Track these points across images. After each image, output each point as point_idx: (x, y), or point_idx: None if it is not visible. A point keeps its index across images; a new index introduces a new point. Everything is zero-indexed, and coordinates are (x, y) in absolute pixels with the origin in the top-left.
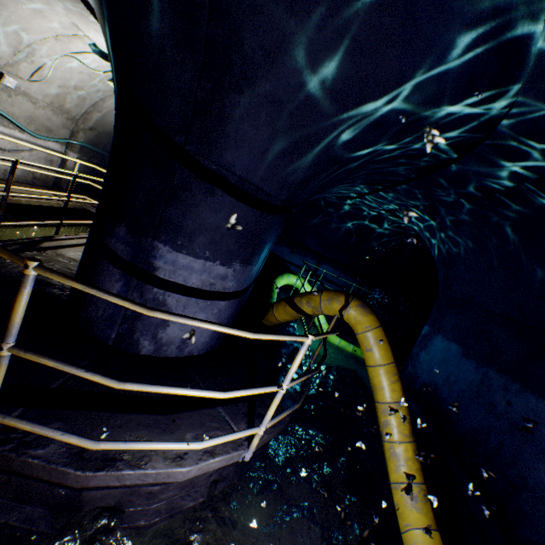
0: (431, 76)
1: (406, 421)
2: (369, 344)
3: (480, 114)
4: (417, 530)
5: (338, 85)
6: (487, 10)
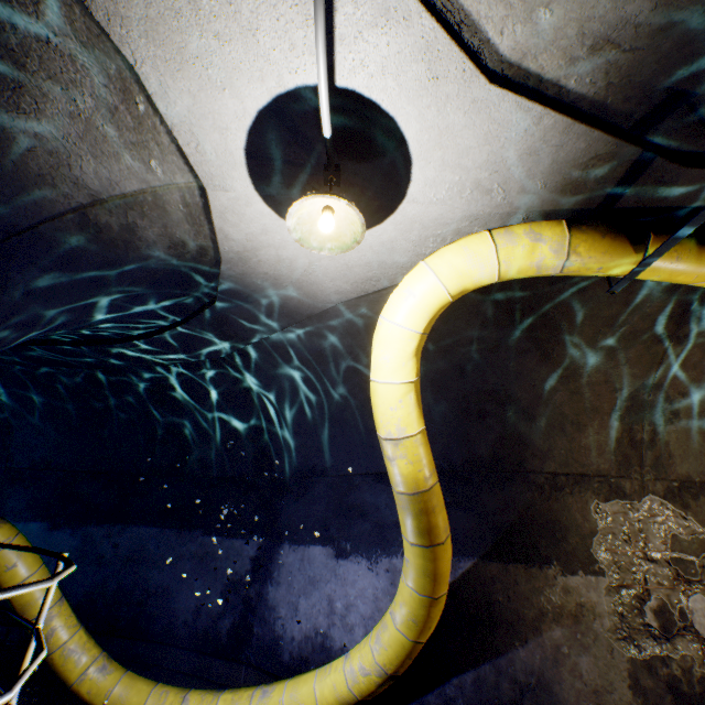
0: (119, 317)
1: (73, 612)
2: (13, 559)
3: (124, 332)
4: (119, 684)
5: (63, 315)
6: (166, 309)
